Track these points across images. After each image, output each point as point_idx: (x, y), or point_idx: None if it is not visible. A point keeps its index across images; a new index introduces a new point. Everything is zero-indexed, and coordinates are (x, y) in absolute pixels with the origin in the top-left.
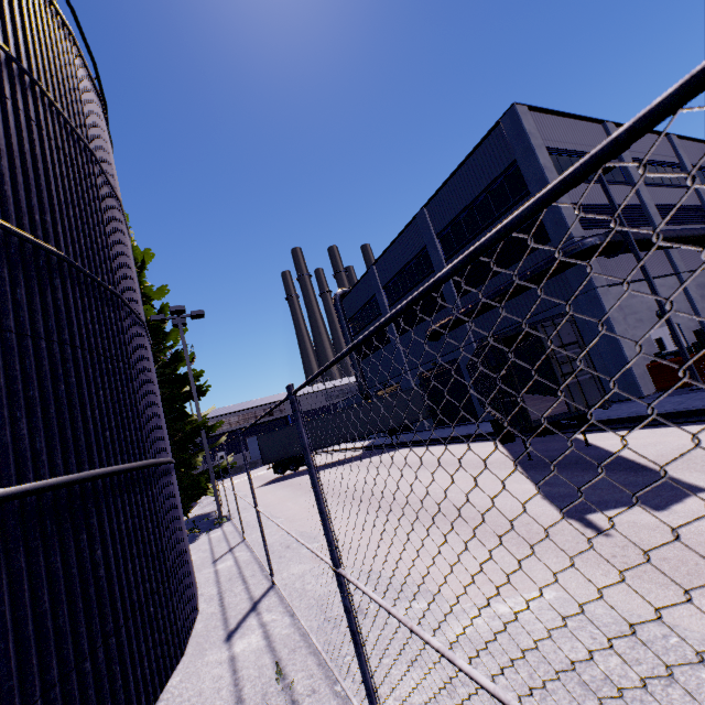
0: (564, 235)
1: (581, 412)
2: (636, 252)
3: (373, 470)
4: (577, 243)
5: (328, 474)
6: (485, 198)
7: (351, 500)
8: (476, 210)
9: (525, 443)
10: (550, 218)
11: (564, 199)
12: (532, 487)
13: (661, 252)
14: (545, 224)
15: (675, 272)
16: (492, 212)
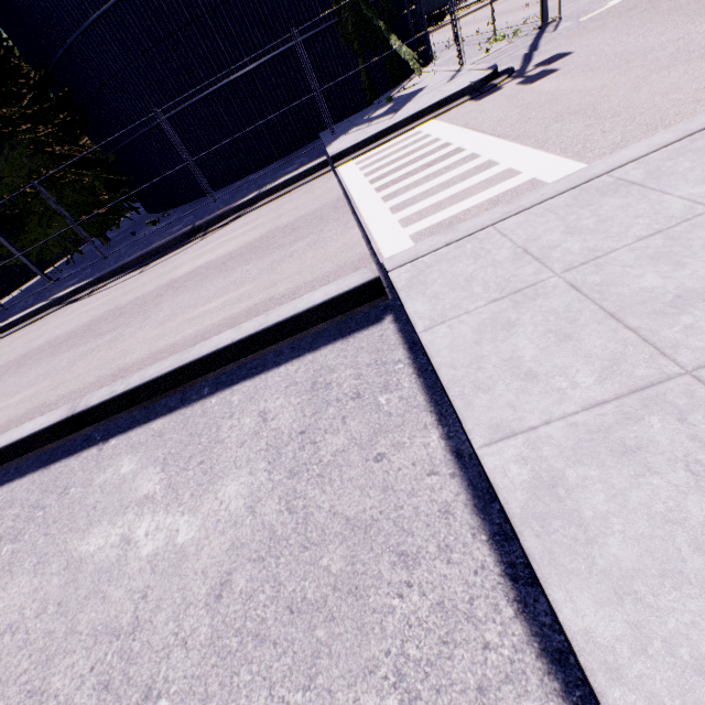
0: None
1: None
2: None
3: (502, 5)
4: None
5: (465, 19)
6: None
7: (485, 20)
8: None
9: None
10: None
11: None
12: None
13: None
14: None
15: None
16: None
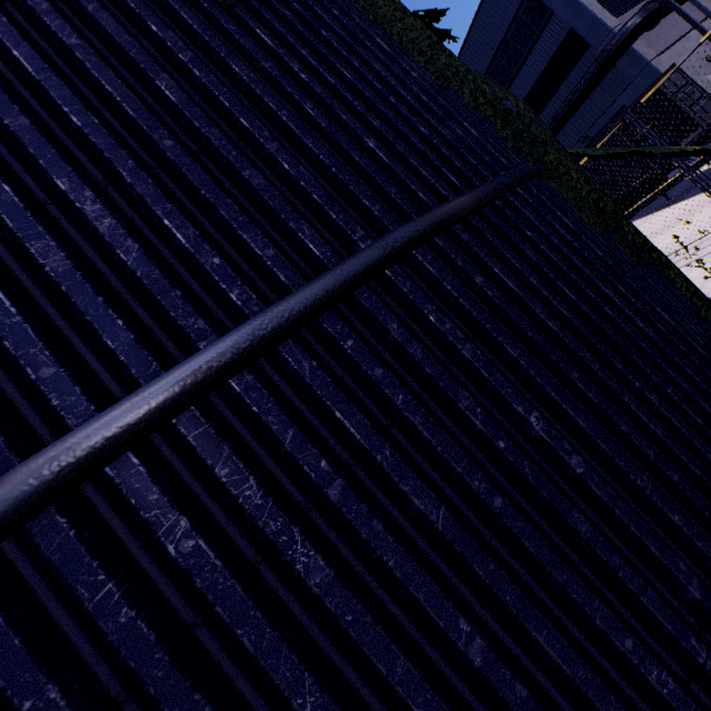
0: (602, 32)
1: (707, 129)
2: (677, 10)
3: None
4: (622, 31)
5: None
6: (507, 44)
7: None
8: (502, 60)
9: (646, 210)
10: (583, 25)
11: (589, 1)
12: (690, 199)
13: (687, 4)
14: (580, 33)
15: (707, 15)
16: (520, 52)
